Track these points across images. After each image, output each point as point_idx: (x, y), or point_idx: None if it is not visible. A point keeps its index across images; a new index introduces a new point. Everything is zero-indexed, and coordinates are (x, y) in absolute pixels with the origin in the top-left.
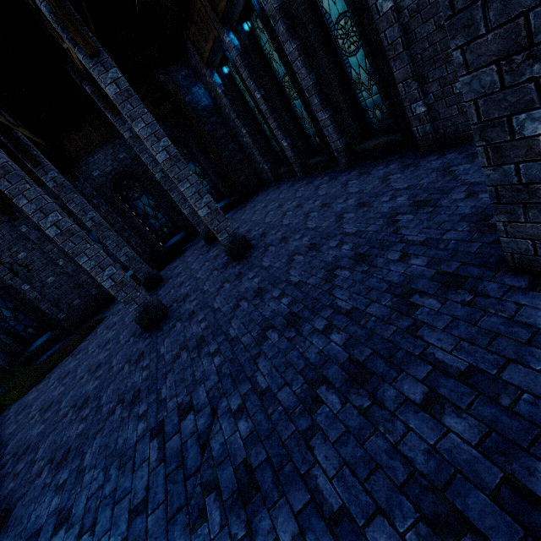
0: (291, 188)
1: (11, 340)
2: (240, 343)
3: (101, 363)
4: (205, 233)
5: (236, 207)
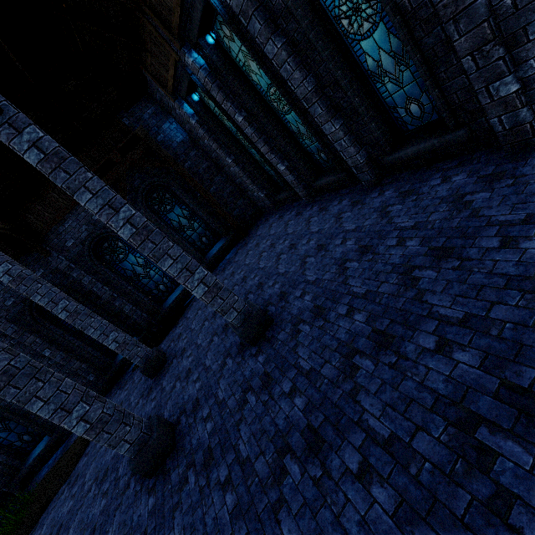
0: (298, 217)
1: (4, 455)
2: None
3: (94, 527)
4: None
5: (235, 244)
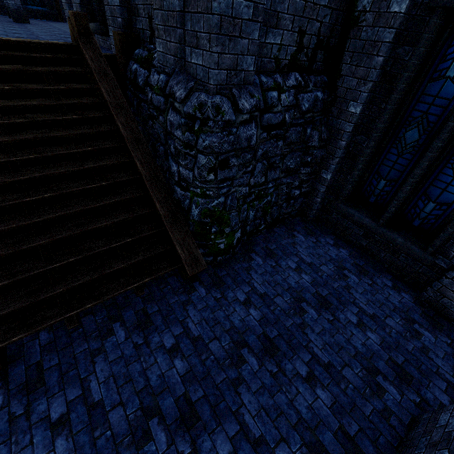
0: None
1: None
2: None
3: None
4: (9, 7)
5: (52, 20)
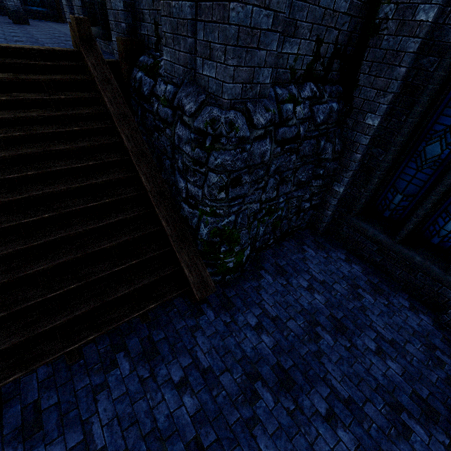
0: None
1: None
2: None
3: None
4: (9, 8)
5: (53, 21)
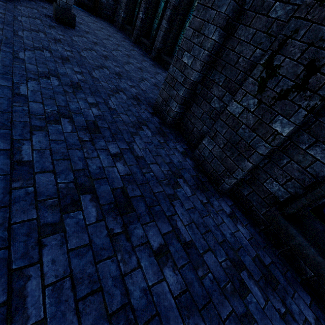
0: (123, 38)
1: None
2: (22, 39)
3: None
4: None
5: (85, 10)
